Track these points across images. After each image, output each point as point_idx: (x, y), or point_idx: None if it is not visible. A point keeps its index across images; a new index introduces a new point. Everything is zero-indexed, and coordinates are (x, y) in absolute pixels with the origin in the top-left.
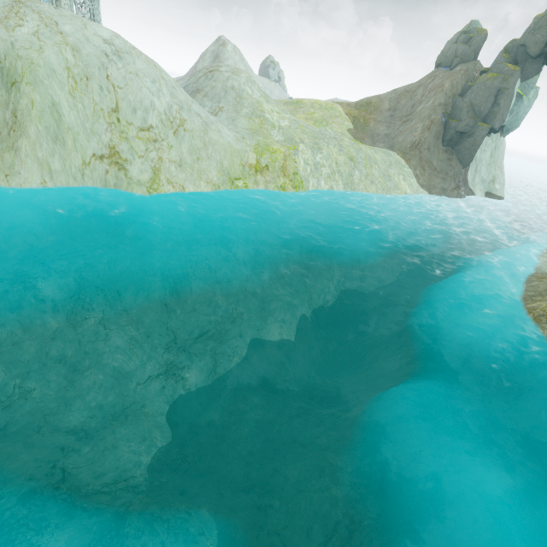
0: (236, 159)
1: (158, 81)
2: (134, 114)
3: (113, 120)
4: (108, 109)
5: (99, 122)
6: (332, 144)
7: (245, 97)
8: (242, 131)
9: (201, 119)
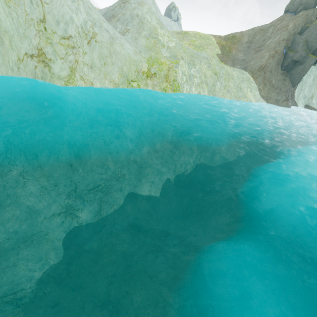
0: (133, 66)
1: (77, 1)
2: (57, 26)
3: (41, 28)
4: (37, 19)
5: (30, 29)
6: (204, 62)
7: (146, 23)
8: (140, 47)
9: (109, 34)
